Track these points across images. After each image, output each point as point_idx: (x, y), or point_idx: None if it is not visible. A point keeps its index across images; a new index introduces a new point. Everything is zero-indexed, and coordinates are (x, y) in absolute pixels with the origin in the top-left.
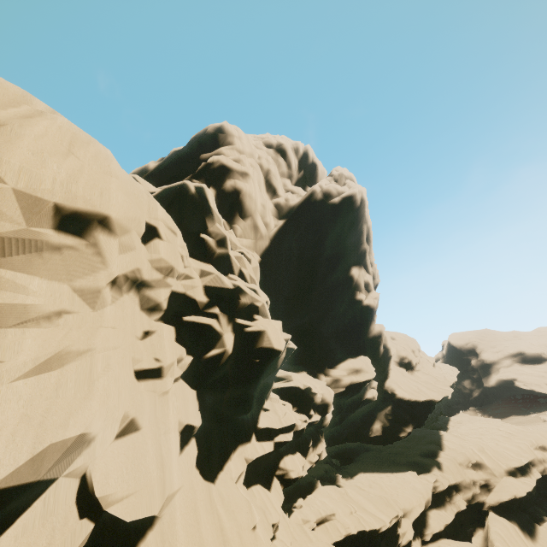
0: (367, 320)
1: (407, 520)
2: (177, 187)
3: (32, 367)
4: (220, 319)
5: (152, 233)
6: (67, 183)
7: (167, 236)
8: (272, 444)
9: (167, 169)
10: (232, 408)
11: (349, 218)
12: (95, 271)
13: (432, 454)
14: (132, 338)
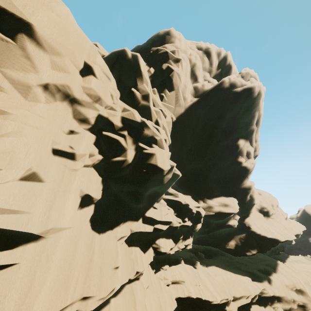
0: (243, 176)
1: (234, 304)
2: (119, 51)
3: None
4: (126, 139)
5: (89, 71)
6: None
7: (102, 77)
8: (152, 227)
9: None
10: (127, 198)
11: (246, 104)
12: (25, 70)
13: (267, 272)
14: (59, 130)
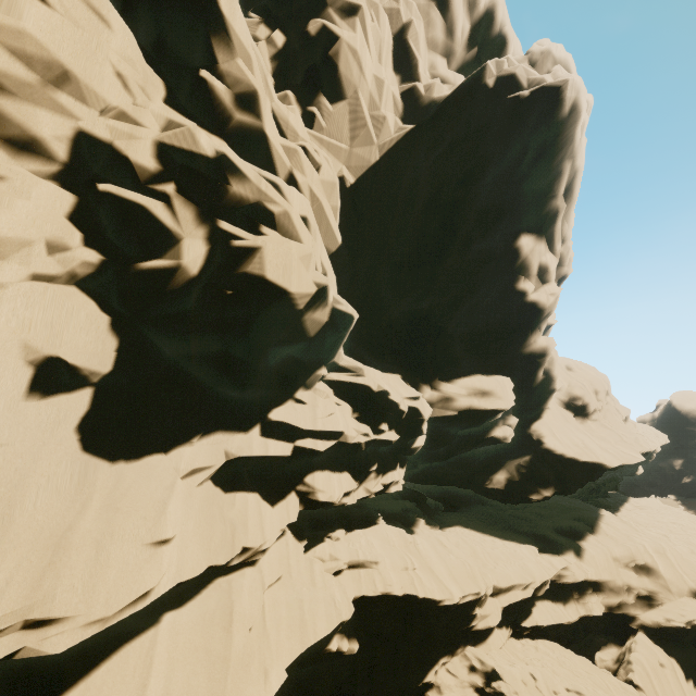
0: (528, 325)
1: (496, 601)
2: None
3: None
4: (174, 206)
5: None
6: None
7: (69, 6)
8: (288, 446)
9: None
10: (208, 374)
11: (540, 139)
12: None
13: (576, 534)
14: None
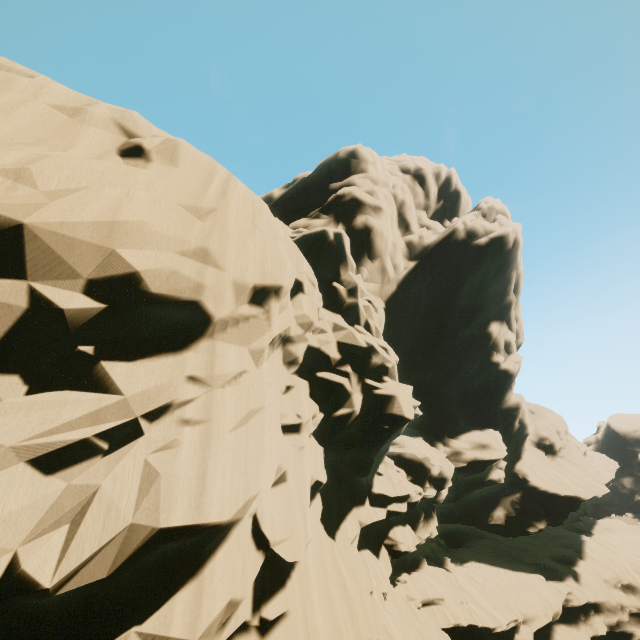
0: (503, 387)
1: (527, 627)
2: (317, 234)
3: (234, 423)
4: (351, 378)
5: (297, 288)
6: (261, 263)
7: (309, 289)
8: (385, 511)
9: (293, 199)
10: (351, 469)
11: (496, 263)
12: (263, 333)
13: (568, 560)
14: (278, 393)
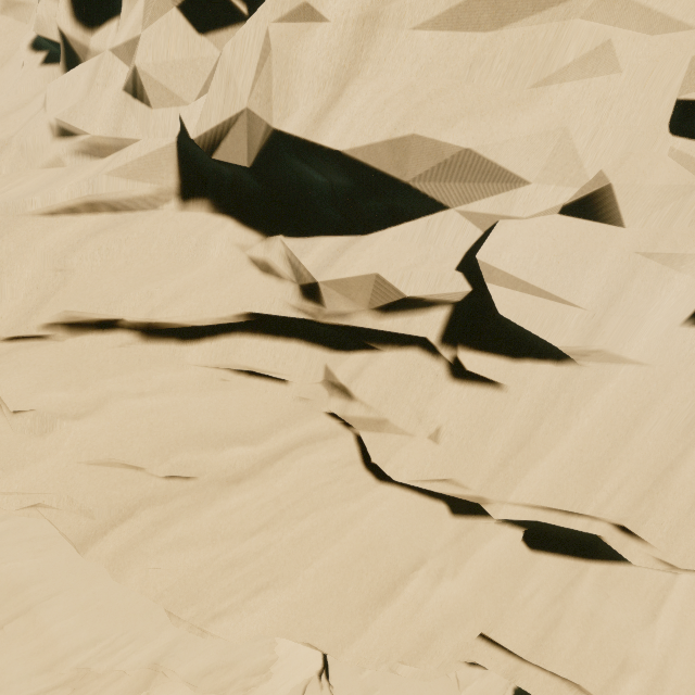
0: None
1: None
2: None
3: (444, 10)
4: None
5: None
6: None
7: None
8: None
9: None
10: None
11: None
12: None
13: None
14: None
